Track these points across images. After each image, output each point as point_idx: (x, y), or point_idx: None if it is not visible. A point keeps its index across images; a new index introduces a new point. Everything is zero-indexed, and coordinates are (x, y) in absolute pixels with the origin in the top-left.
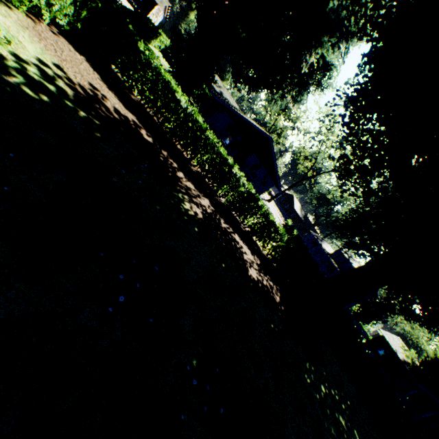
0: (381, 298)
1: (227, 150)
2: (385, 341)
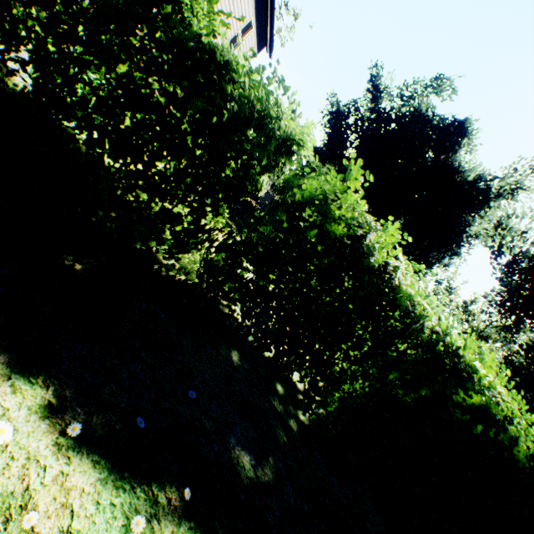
0: None
1: None
2: None
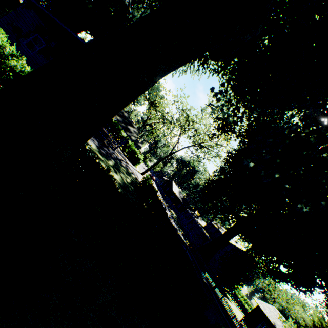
0: (242, 250)
1: (39, 56)
2: (262, 312)
